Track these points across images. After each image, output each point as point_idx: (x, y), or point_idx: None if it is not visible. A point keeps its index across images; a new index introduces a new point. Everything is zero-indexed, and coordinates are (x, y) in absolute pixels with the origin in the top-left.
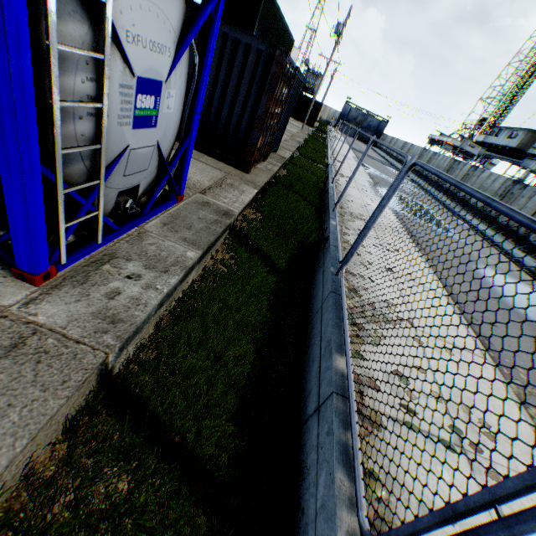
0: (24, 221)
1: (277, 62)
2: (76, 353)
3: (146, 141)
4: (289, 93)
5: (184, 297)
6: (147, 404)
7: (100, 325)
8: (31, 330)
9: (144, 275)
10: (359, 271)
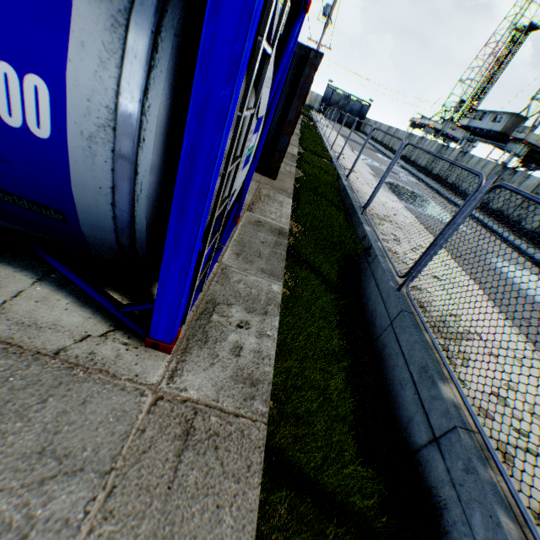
0: (176, 295)
1: (311, 64)
2: (241, 429)
3: (242, 177)
4: None
5: None
6: (295, 464)
7: (244, 390)
8: (190, 409)
9: (251, 322)
10: (413, 282)
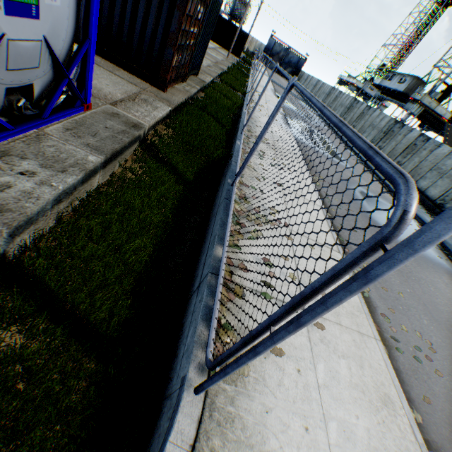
0: None
1: None
2: None
3: (30, 34)
4: (205, 13)
5: (88, 198)
6: (42, 282)
7: None
8: None
9: (40, 173)
10: (253, 184)
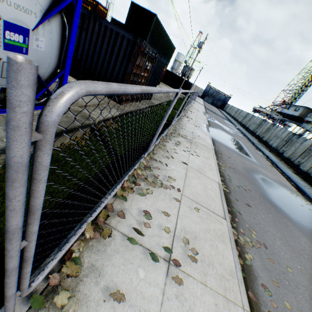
0: None
1: (138, 45)
2: None
3: None
4: (152, 66)
5: None
6: None
7: None
8: None
9: (0, 133)
10: (163, 160)
